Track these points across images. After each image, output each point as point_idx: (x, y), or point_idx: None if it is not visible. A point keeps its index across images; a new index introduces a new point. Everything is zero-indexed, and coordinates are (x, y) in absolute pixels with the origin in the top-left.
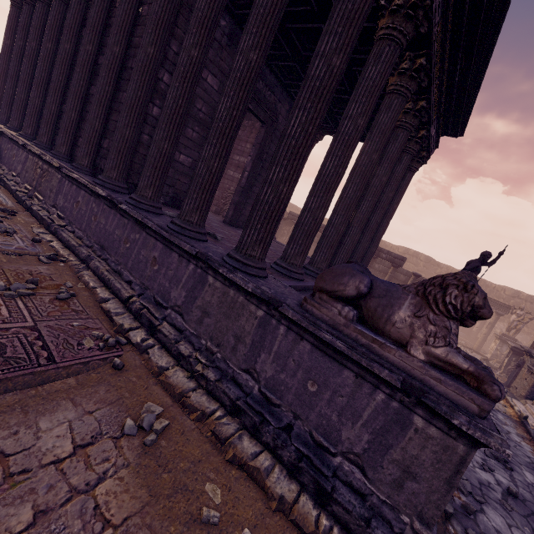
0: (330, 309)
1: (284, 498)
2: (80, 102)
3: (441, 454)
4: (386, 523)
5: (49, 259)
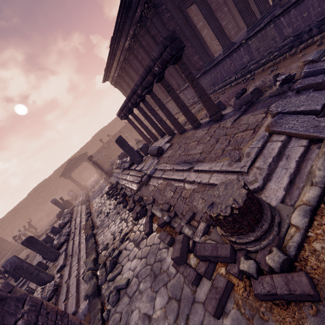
0: None
1: (321, 36)
2: None
3: None
4: None
5: None
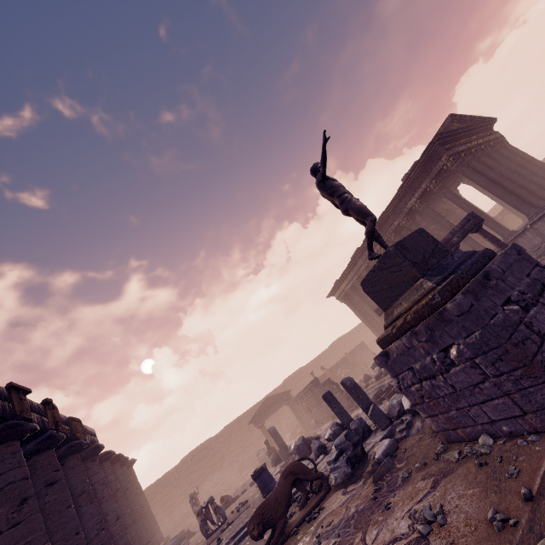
0: None
1: None
2: None
3: None
4: None
5: None
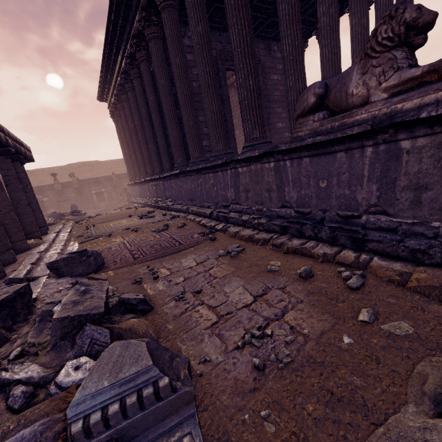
0: (307, 124)
1: (326, 254)
2: (153, 140)
3: (438, 153)
4: (420, 236)
5: (171, 218)
